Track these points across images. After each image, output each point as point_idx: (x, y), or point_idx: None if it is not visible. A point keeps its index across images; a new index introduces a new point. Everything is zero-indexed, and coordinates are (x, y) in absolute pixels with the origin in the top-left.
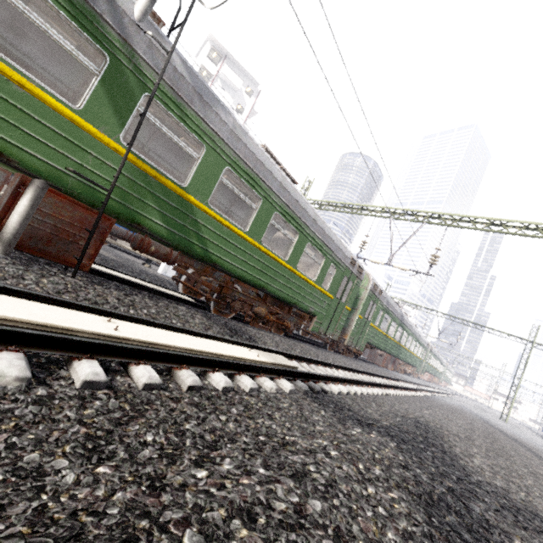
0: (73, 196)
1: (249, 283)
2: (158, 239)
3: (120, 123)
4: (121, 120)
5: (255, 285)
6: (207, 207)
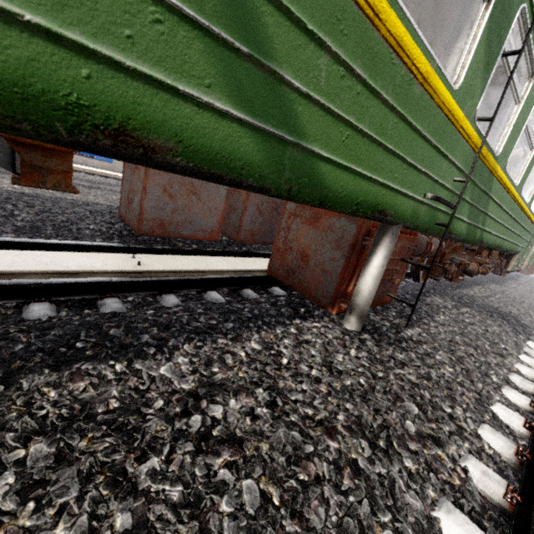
0: (414, 229)
1: (492, 248)
2: (453, 239)
3: (482, 85)
4: (484, 77)
5: (496, 247)
6: (502, 172)
